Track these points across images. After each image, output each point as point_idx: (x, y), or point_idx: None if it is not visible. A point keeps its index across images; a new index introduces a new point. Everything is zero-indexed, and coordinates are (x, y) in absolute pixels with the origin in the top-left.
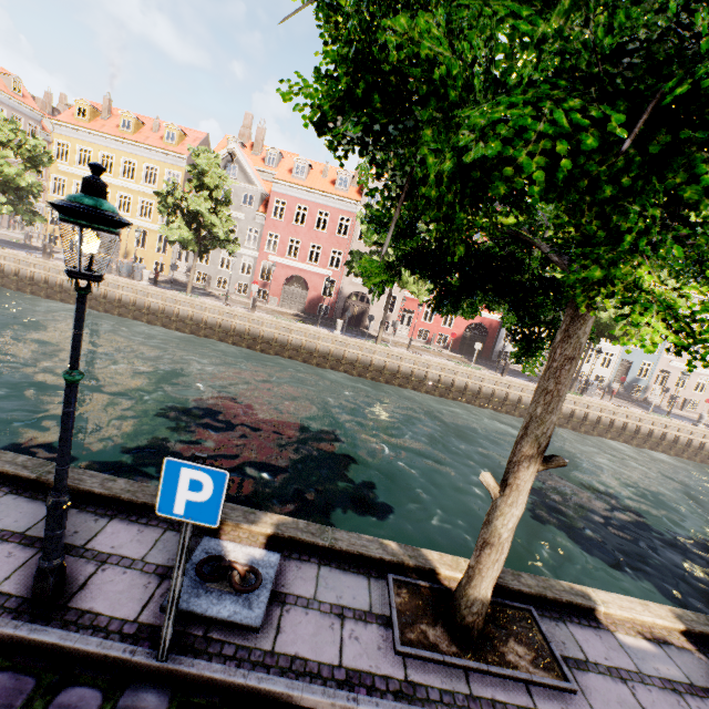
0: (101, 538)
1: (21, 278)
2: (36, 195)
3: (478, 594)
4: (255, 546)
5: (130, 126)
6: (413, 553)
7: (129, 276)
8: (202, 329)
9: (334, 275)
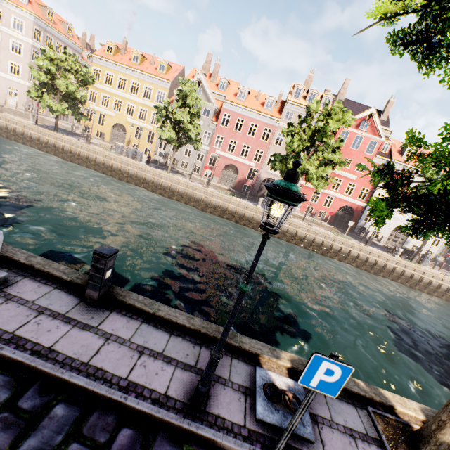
0: (202, 361)
1: (73, 154)
2: (83, 103)
3: (446, 439)
4: (283, 375)
5: (137, 60)
6: (375, 391)
7: (132, 157)
8: (175, 195)
9: (255, 166)
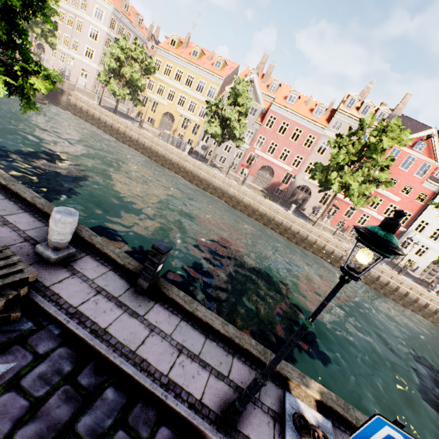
0: (234, 372)
1: (125, 136)
2: (142, 90)
3: None
4: (311, 407)
5: (196, 55)
6: None
7: (176, 146)
8: (210, 188)
9: (292, 171)
